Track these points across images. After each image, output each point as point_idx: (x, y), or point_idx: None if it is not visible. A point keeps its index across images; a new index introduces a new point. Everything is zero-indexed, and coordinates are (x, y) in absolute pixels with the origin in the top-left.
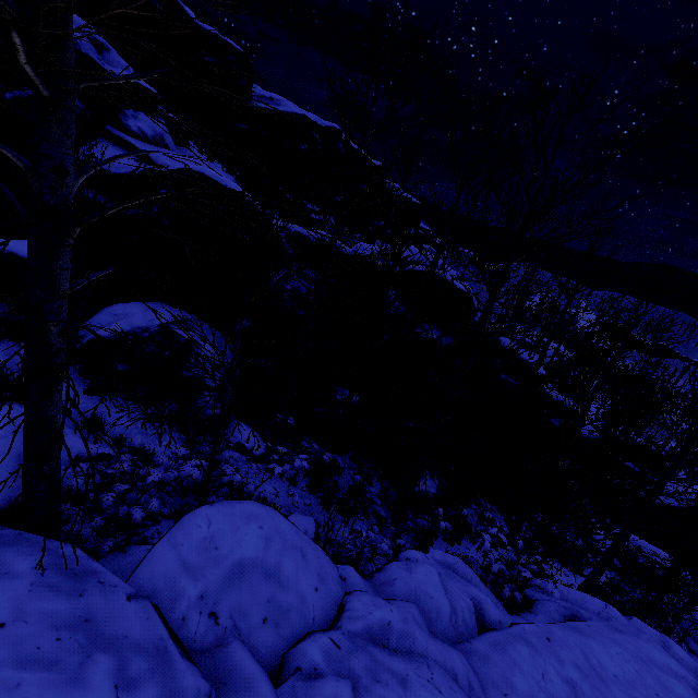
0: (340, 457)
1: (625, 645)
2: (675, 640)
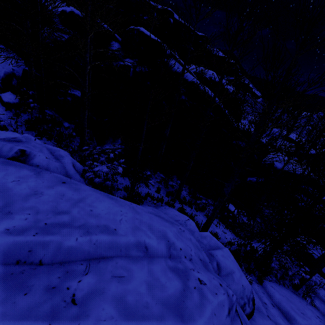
0: (70, 124)
1: (143, 215)
2: (302, 295)
